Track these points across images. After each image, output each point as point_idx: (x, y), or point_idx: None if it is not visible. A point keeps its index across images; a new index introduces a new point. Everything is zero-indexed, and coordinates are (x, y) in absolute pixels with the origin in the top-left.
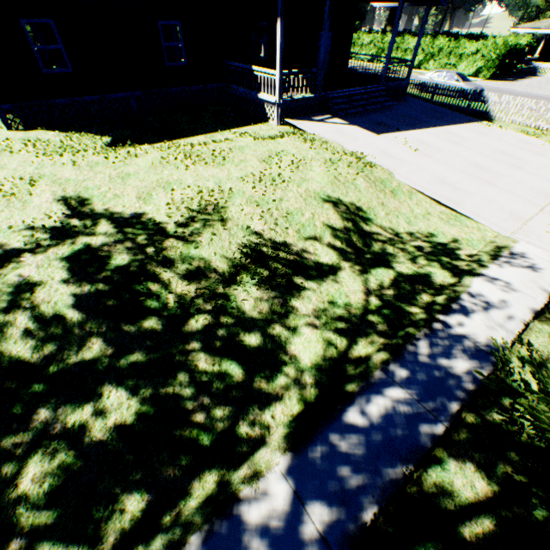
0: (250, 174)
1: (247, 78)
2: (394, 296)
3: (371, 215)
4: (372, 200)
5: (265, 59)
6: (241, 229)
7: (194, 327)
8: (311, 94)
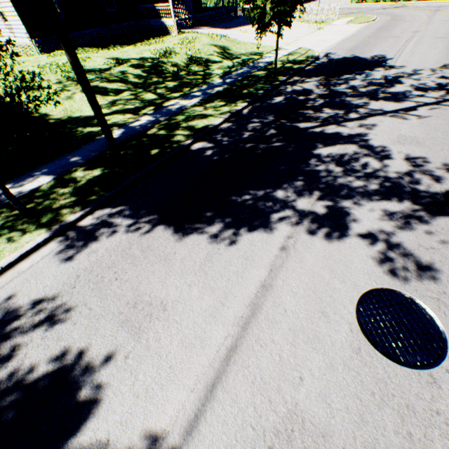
0: (177, 44)
1: (153, 13)
2: (242, 63)
3: (230, 49)
4: (229, 45)
5: (157, 4)
6: (184, 55)
7: (182, 74)
8: (189, 16)
